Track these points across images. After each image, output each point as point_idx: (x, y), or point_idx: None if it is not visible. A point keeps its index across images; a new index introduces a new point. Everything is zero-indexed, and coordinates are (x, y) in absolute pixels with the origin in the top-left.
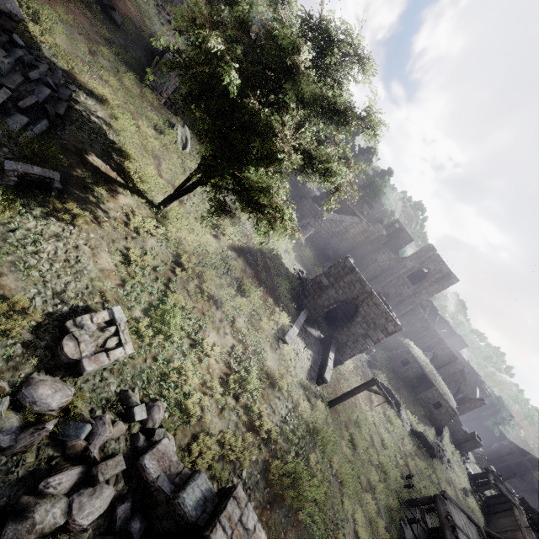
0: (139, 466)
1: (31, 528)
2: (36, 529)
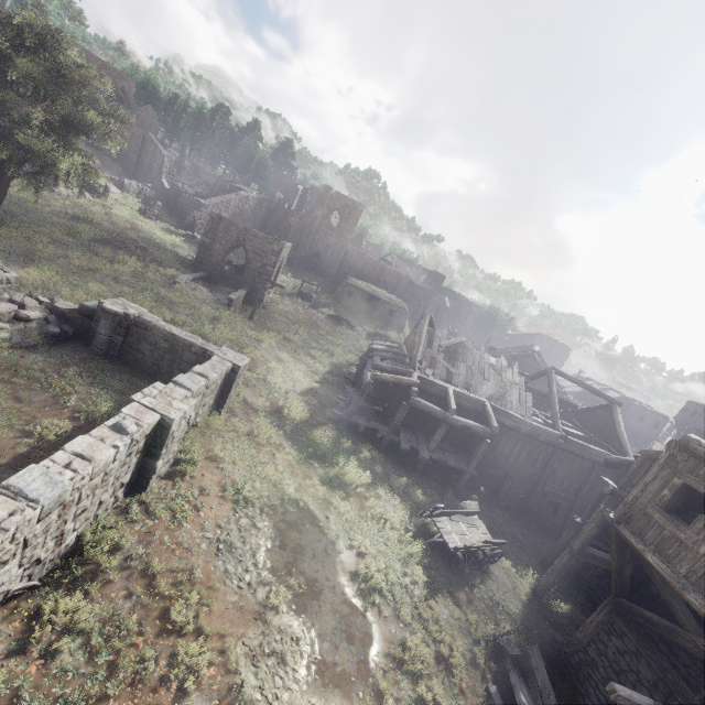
0: (54, 309)
1: None
2: None
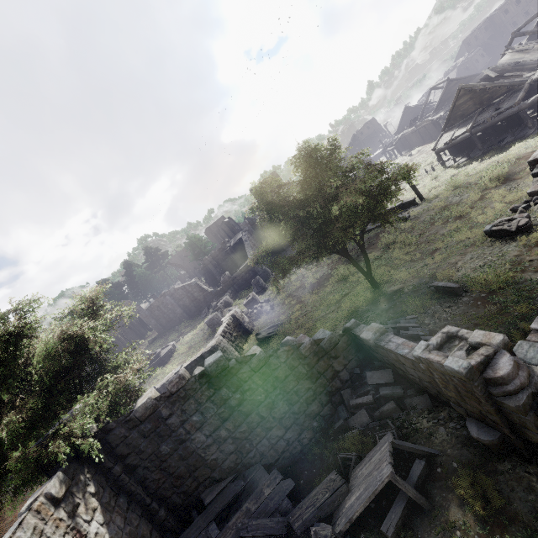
0: None
1: None
2: None
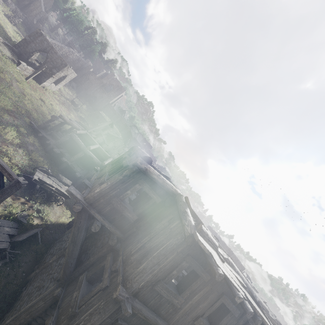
0: None
1: None
2: None
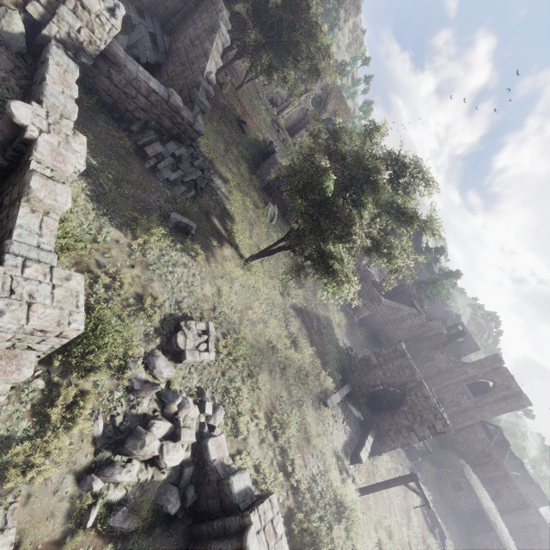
0: (203, 445)
1: (142, 446)
2: (144, 448)
